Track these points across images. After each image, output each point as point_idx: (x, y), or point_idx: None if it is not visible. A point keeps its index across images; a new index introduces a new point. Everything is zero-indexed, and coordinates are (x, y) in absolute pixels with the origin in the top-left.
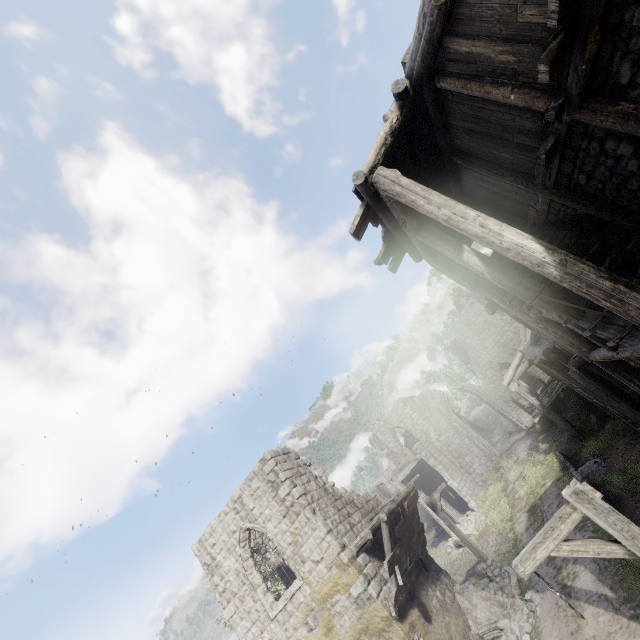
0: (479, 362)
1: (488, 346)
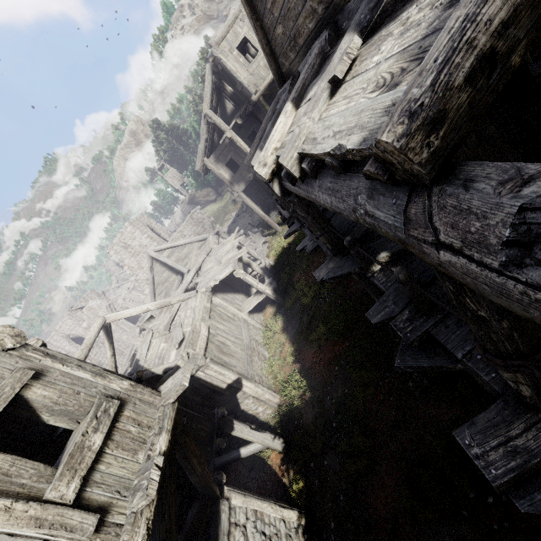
0: (138, 280)
1: (144, 267)
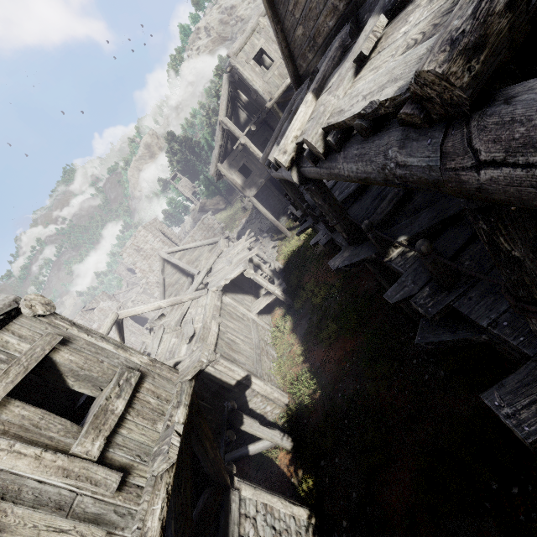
0: (148, 282)
1: (155, 270)
